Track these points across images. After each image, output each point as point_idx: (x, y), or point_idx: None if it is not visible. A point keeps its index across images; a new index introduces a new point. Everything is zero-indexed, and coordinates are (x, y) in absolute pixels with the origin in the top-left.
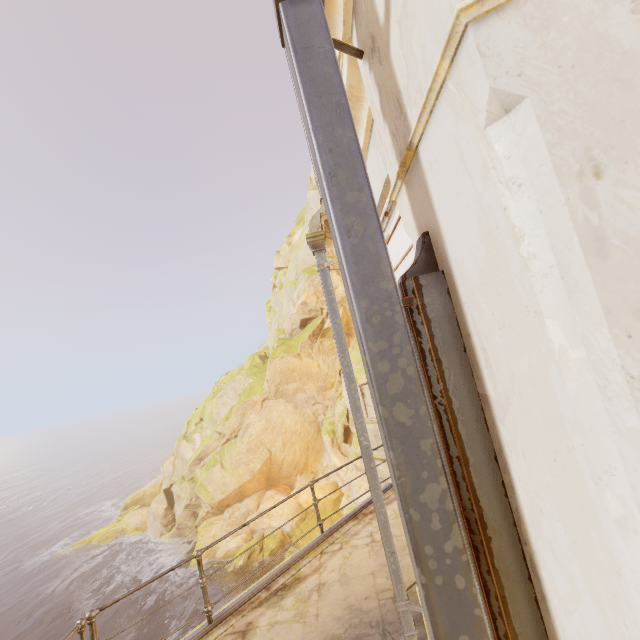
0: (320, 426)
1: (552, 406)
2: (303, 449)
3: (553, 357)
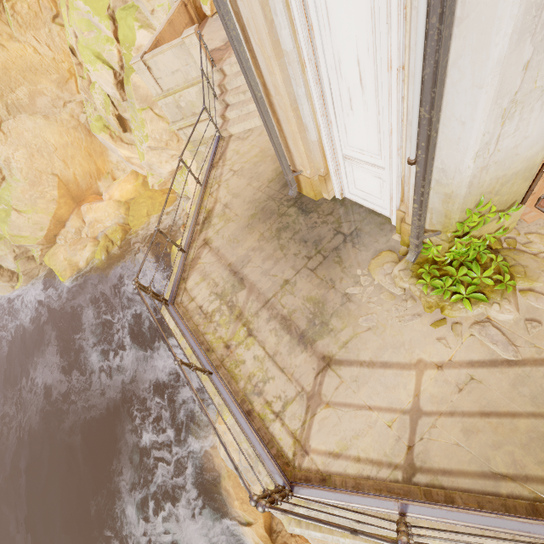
0: (88, 128)
1: (493, 13)
2: (86, 158)
3: None
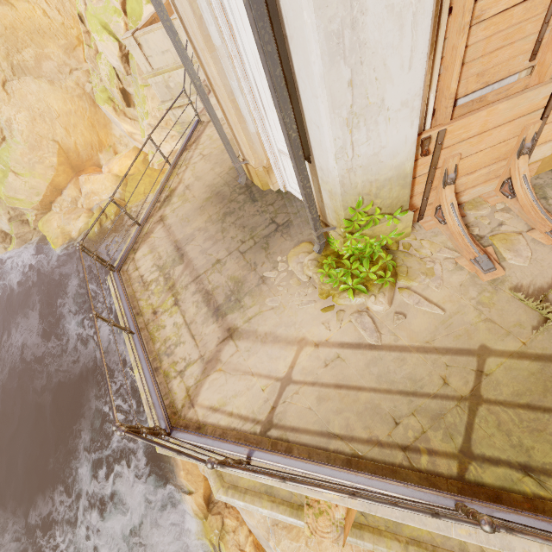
0: (93, 98)
1: (304, 37)
2: (89, 128)
3: (305, 23)
